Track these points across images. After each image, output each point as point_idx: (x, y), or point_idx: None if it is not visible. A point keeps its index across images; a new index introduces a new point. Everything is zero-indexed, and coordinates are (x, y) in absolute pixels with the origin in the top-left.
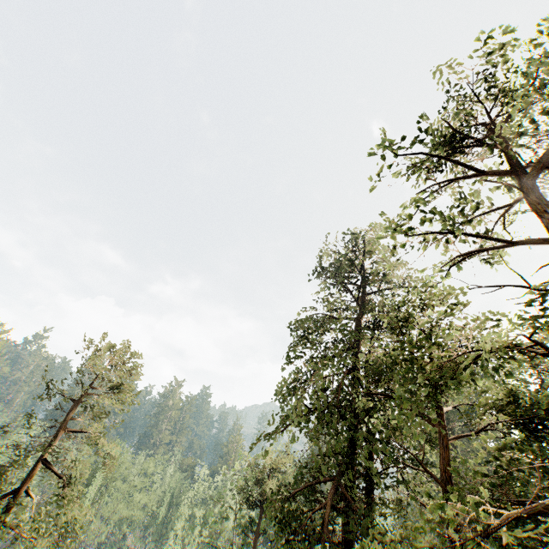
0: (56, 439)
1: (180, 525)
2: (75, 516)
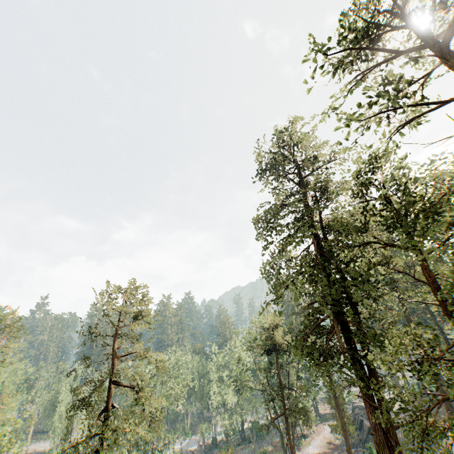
0: (116, 365)
1: (215, 386)
2: (157, 406)
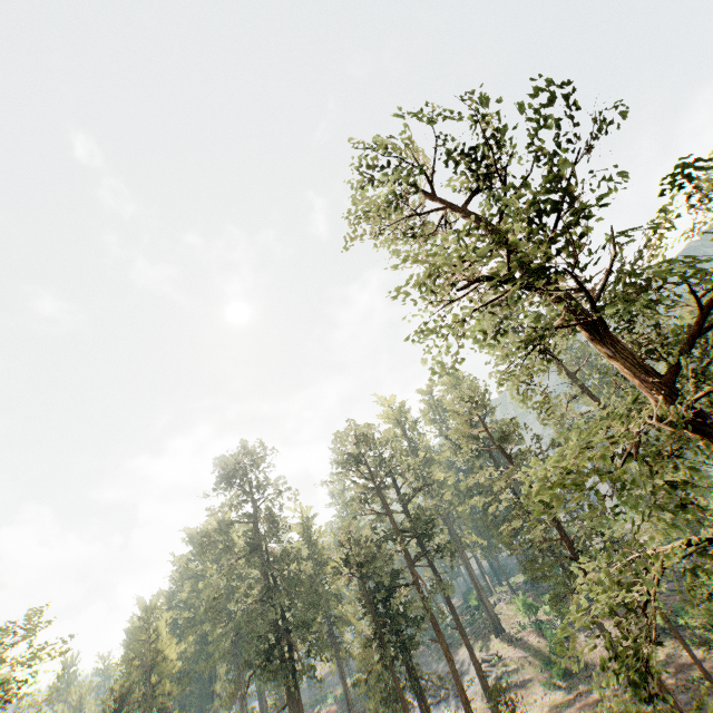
0: None
1: None
2: None
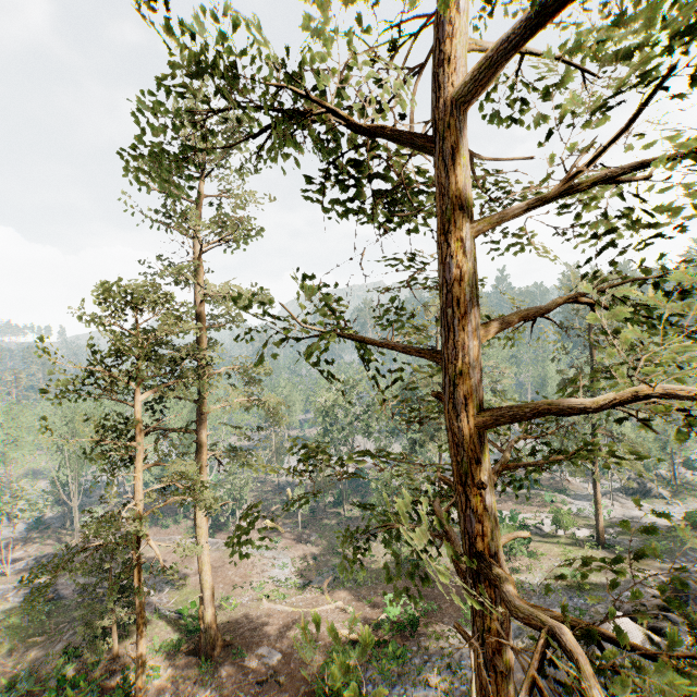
0: (594, 356)
1: None
2: None
